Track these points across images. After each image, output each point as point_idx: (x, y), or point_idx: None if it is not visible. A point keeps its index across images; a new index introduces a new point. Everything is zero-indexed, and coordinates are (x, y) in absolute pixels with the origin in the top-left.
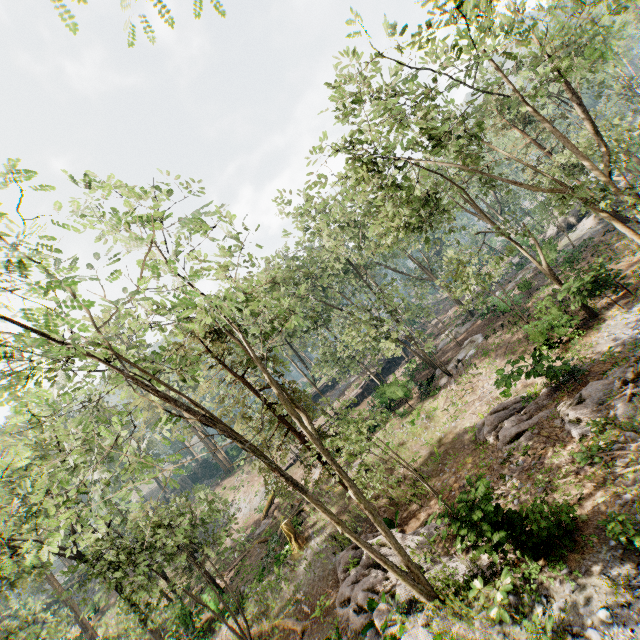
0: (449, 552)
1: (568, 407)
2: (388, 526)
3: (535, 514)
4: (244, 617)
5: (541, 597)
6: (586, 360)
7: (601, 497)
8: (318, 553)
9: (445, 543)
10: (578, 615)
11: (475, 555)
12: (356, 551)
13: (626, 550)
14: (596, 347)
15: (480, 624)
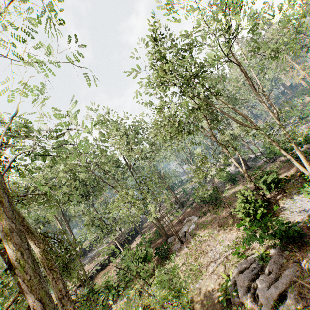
0: None
1: None
2: None
3: None
4: None
5: None
6: None
7: None
8: None
9: None
10: None
11: None
12: None
13: None
14: (289, 219)
15: None
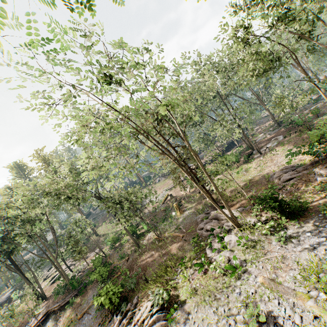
0: (248, 216)
1: (319, 169)
2: (221, 208)
3: (290, 202)
4: (159, 230)
5: (284, 229)
6: None
7: (321, 201)
8: (188, 215)
9: (246, 214)
10: (297, 234)
11: (259, 217)
12: (206, 215)
13: (325, 217)
14: None
15: (257, 235)
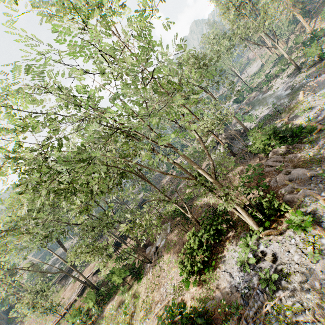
0: None
1: None
2: None
3: None
4: None
5: None
6: (213, 294)
7: None
8: None
9: None
10: None
11: None
12: None
13: None
14: (219, 281)
15: None
